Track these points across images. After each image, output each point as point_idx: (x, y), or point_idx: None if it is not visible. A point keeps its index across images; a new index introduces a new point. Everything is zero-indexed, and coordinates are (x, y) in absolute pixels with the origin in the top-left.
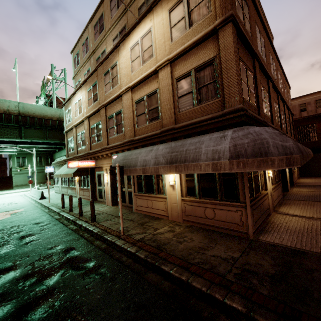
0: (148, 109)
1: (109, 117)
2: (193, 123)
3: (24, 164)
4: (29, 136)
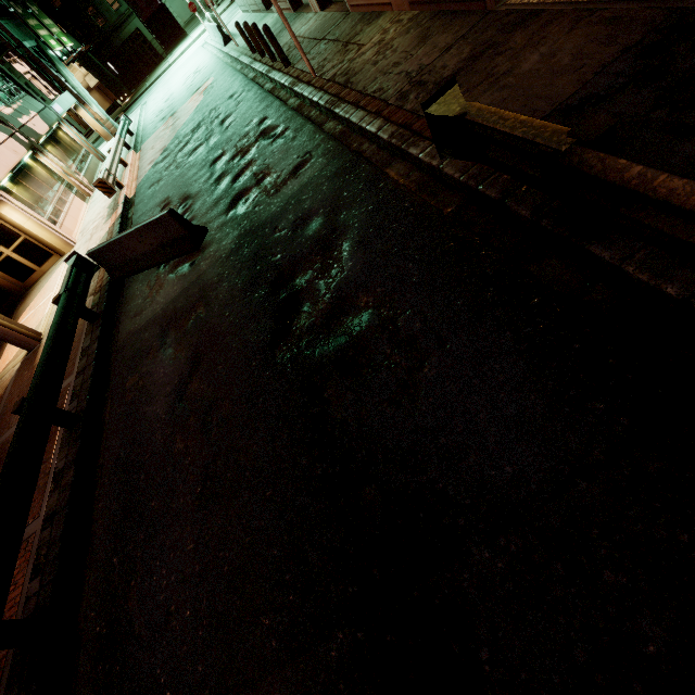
0: None
1: None
2: None
3: None
4: None
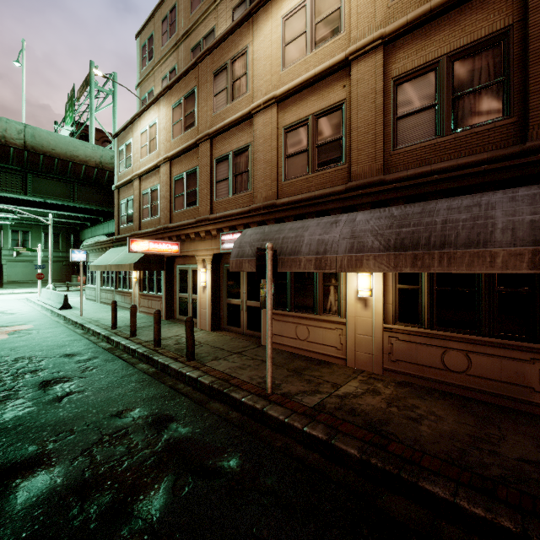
0: (316, 142)
1: (218, 160)
2: (435, 171)
3: (26, 244)
4: (42, 192)
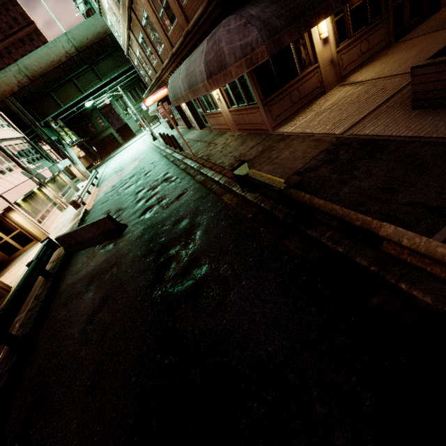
0: (162, 4)
1: (143, 24)
2: (196, 22)
3: (127, 105)
4: (106, 73)
